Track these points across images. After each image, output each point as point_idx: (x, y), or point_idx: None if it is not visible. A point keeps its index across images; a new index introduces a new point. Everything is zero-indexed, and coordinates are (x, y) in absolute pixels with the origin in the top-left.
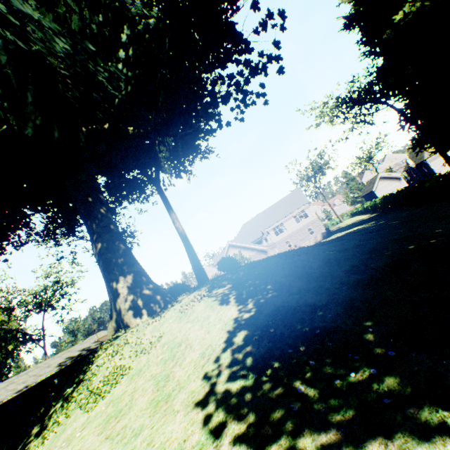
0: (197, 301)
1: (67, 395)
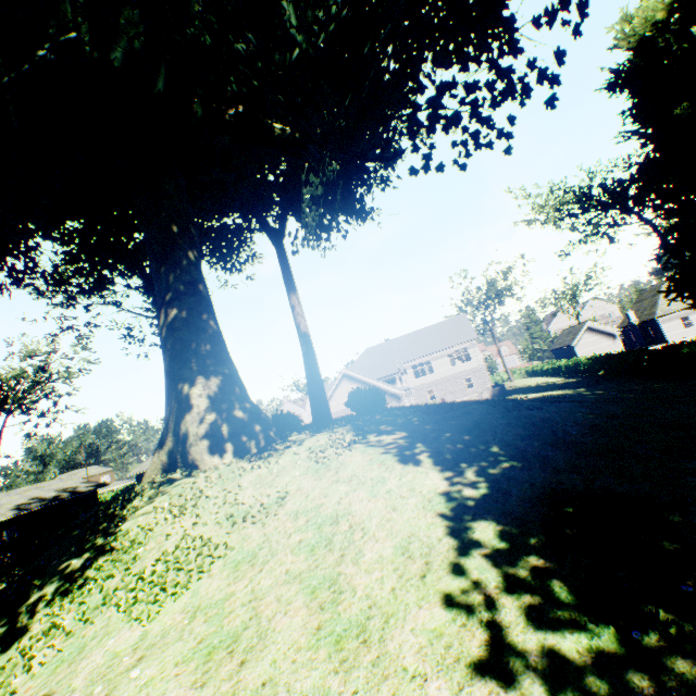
0: (342, 448)
1: (71, 572)
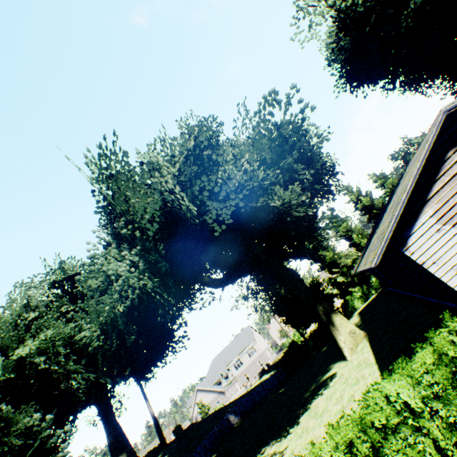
0: None
1: None
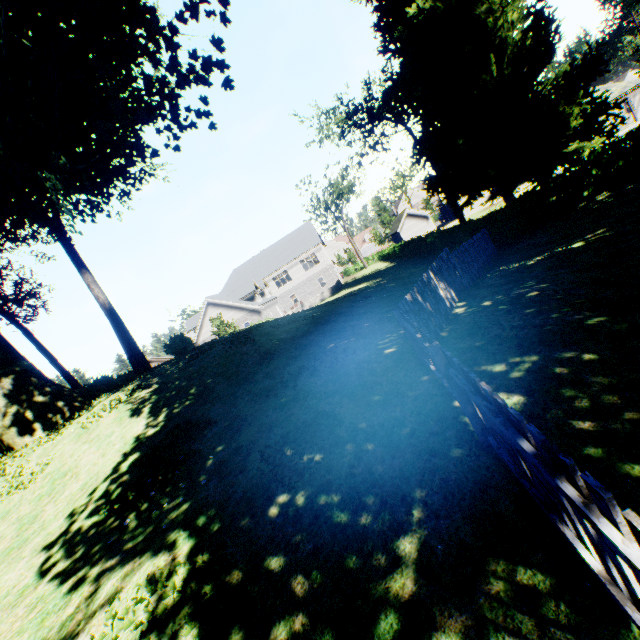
0: (111, 409)
1: None
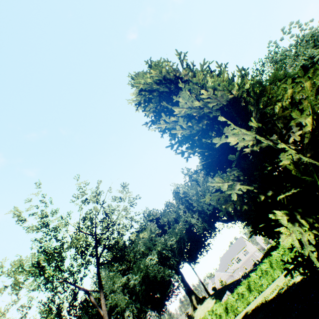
0: (209, 299)
1: None
